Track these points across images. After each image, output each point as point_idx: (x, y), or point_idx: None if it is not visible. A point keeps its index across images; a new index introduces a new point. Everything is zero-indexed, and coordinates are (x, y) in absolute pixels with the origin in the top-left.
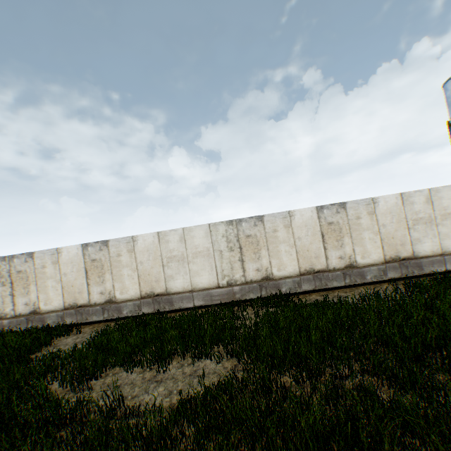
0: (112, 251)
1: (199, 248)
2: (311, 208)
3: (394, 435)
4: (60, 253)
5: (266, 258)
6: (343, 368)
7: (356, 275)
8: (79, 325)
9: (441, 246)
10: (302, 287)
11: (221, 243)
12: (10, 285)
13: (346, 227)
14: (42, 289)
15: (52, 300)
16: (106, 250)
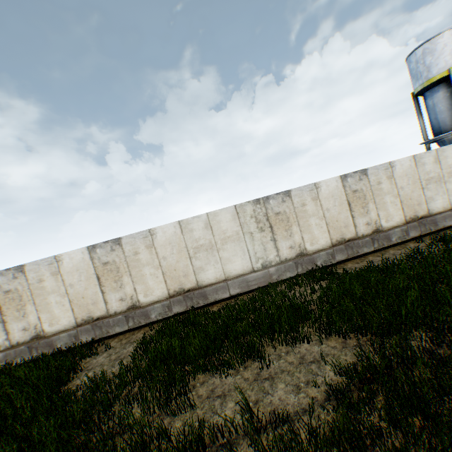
0: (127, 250)
1: (227, 233)
2: (336, 177)
3: None
4: (61, 261)
5: (298, 234)
6: None
7: (383, 238)
8: (102, 340)
9: (449, 201)
10: (336, 258)
11: (250, 224)
12: None
13: (369, 194)
14: (43, 308)
15: (59, 319)
16: (120, 250)
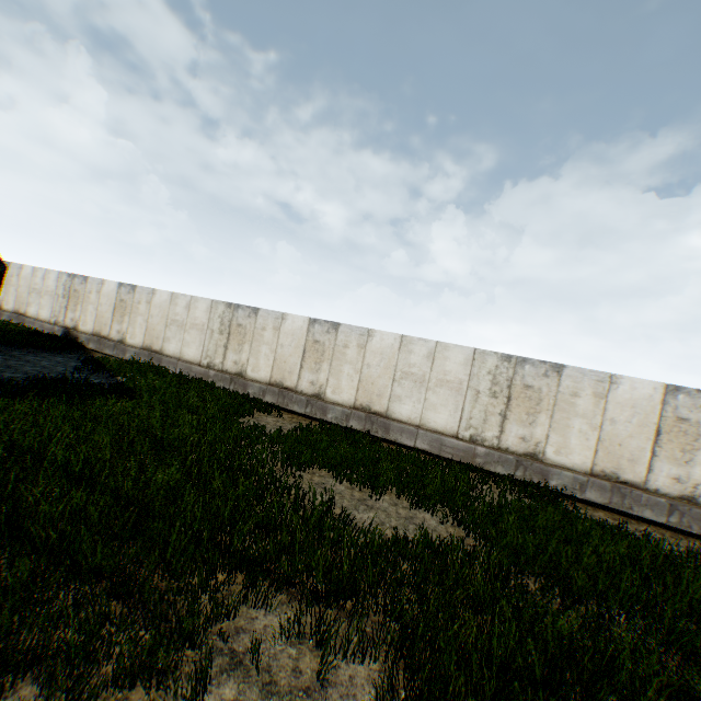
0: (339, 339)
1: (448, 375)
2: (655, 383)
3: (664, 699)
4: (284, 320)
5: (543, 429)
6: (618, 611)
7: (695, 518)
8: (279, 408)
9: None
10: (585, 493)
11: (483, 381)
12: (227, 335)
13: None
14: (254, 353)
15: (260, 369)
16: (334, 335)
